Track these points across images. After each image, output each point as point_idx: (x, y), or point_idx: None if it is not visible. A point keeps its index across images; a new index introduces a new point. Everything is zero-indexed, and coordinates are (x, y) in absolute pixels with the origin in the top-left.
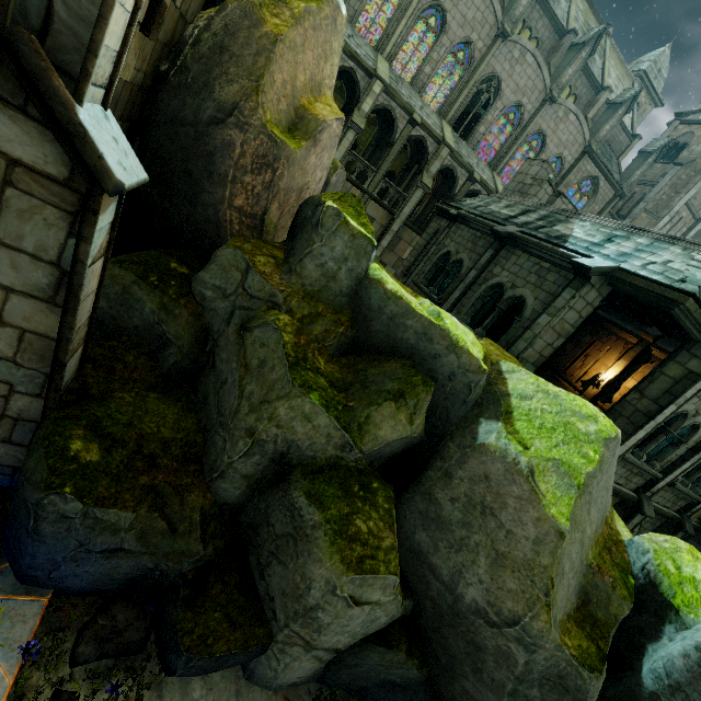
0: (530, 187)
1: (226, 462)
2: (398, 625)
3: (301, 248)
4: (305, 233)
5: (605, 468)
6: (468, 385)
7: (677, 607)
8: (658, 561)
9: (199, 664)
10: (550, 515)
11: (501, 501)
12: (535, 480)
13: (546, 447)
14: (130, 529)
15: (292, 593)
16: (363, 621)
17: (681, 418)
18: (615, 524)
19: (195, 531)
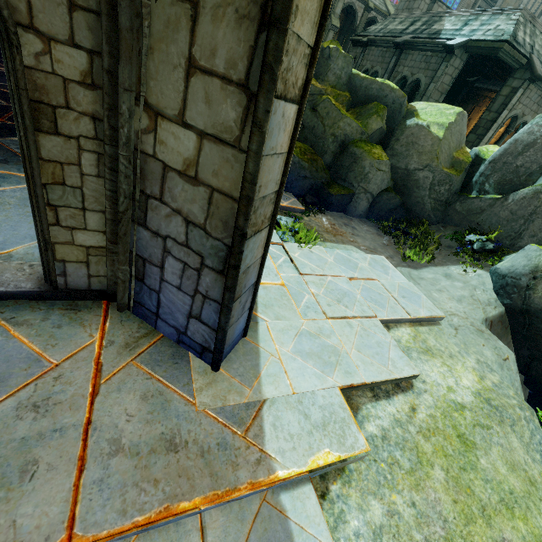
0: (414, 3)
1: (326, 147)
2: (390, 188)
3: (324, 70)
4: (322, 64)
5: (457, 123)
6: (400, 104)
7: (485, 158)
8: (480, 149)
9: (338, 198)
10: (436, 136)
11: (418, 139)
12: (429, 128)
13: (433, 119)
14: (308, 169)
15: (359, 174)
16: (380, 179)
17: (515, 121)
18: (466, 149)
19: (323, 171)
